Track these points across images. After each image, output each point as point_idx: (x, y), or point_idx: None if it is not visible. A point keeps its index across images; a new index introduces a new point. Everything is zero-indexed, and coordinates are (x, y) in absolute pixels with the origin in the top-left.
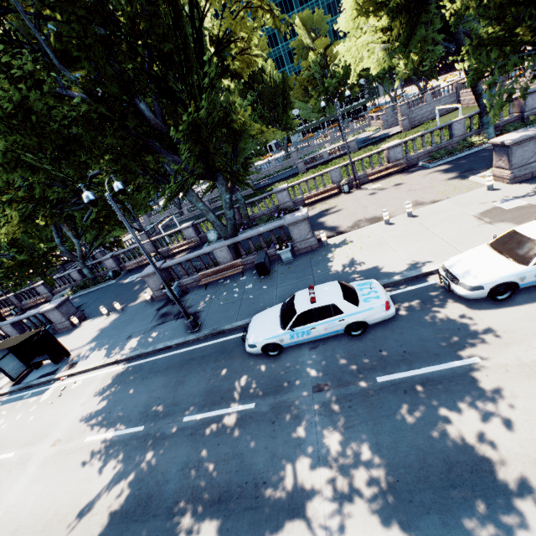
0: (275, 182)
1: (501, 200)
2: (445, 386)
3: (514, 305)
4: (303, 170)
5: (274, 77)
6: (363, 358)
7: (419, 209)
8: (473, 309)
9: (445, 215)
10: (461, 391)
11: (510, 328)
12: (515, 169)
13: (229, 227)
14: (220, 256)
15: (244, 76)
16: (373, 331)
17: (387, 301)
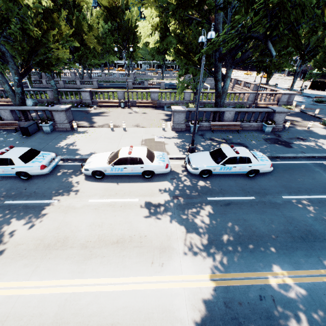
0: (112, 88)
1: (159, 136)
2: (28, 210)
3: (100, 182)
4: (131, 87)
5: (132, 20)
6: (13, 191)
7: (131, 128)
8: (85, 180)
9: (135, 135)
10: (31, 213)
11: (85, 191)
12: (175, 124)
13: (17, 98)
14: (4, 115)
15: (21, 1)
16: (36, 179)
17: (43, 165)
